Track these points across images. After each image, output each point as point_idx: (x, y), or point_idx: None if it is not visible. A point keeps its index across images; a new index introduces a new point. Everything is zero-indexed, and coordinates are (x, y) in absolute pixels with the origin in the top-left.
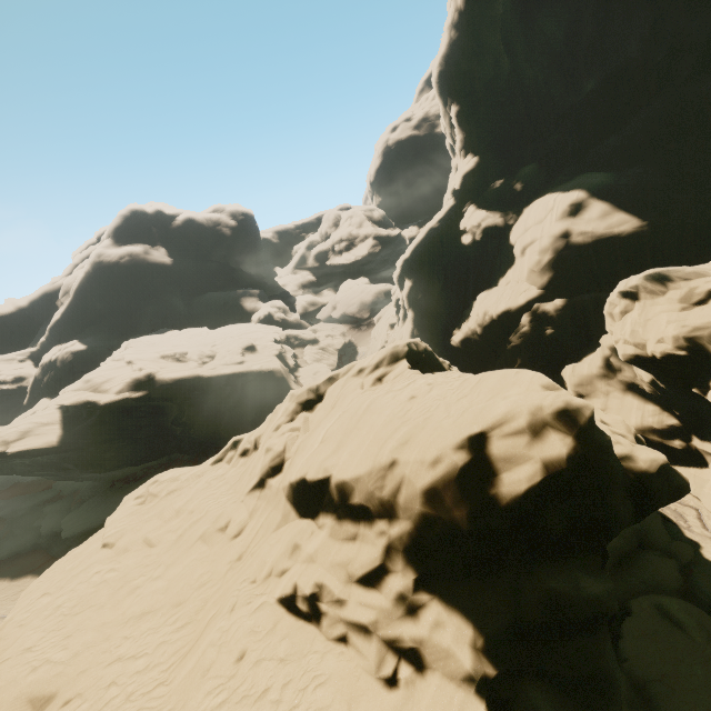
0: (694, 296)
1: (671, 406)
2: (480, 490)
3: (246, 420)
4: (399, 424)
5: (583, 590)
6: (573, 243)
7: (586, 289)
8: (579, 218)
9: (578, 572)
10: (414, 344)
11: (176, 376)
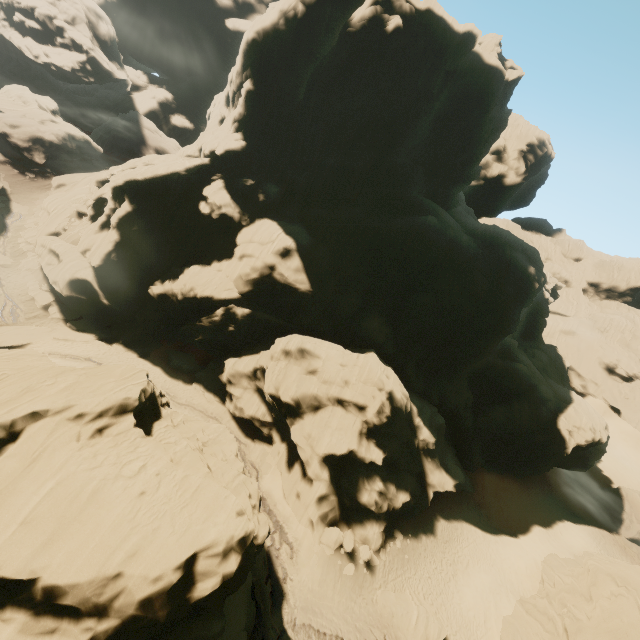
0: (311, 367)
1: (273, 410)
2: (181, 595)
3: None
4: (129, 531)
5: (213, 630)
6: (274, 277)
7: (265, 306)
8: (285, 262)
9: (213, 619)
10: (143, 392)
11: None
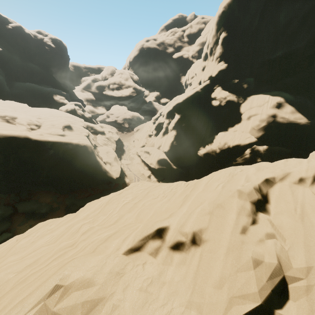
0: None
1: None
2: None
3: (62, 176)
4: None
5: None
6: (277, 121)
7: (272, 144)
8: (281, 110)
9: None
10: None
11: (6, 133)
